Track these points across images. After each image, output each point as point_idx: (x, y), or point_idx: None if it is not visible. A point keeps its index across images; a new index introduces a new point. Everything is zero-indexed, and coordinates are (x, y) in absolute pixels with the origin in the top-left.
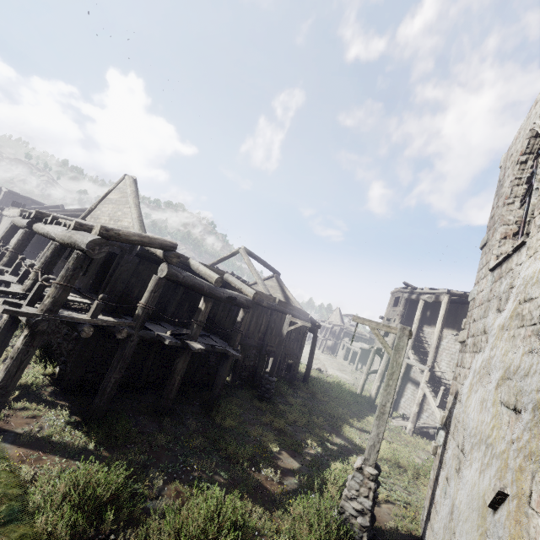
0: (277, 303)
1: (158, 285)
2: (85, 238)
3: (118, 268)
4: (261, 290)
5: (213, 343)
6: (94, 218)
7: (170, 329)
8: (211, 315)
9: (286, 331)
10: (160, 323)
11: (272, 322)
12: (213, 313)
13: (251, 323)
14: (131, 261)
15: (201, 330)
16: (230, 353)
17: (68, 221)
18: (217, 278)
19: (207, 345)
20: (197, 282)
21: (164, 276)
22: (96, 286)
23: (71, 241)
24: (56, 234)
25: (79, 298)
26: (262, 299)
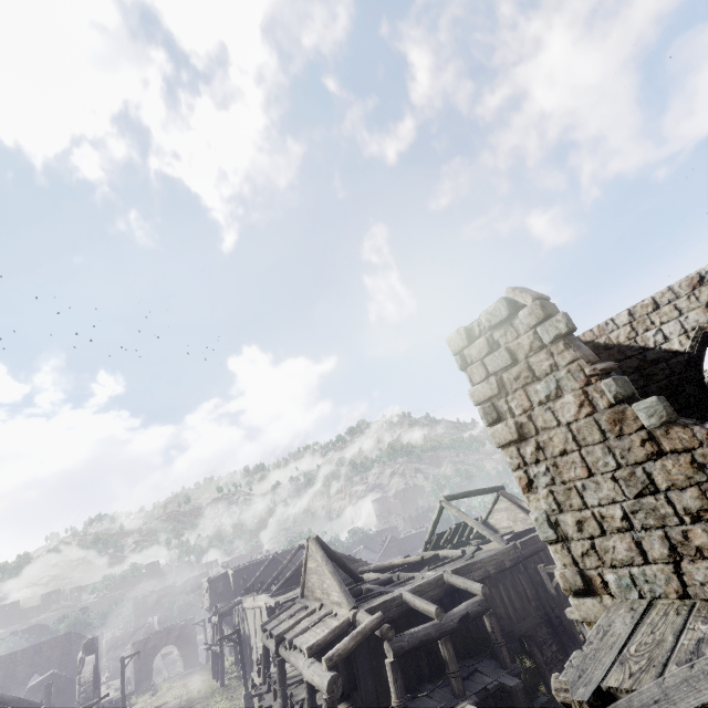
0: (520, 548)
1: (394, 671)
2: (322, 681)
3: (357, 661)
4: (500, 520)
5: (484, 683)
6: (311, 592)
7: (436, 695)
8: (464, 633)
9: (552, 589)
10: (424, 691)
11: (534, 577)
12: (464, 628)
13: (511, 600)
14: (361, 647)
15: (461, 680)
16: (506, 685)
17: (301, 645)
18: (435, 612)
19: (480, 690)
20: (421, 635)
21: (392, 657)
22: (352, 681)
23: (315, 685)
24: (301, 671)
25: (348, 707)
26: (501, 562)
